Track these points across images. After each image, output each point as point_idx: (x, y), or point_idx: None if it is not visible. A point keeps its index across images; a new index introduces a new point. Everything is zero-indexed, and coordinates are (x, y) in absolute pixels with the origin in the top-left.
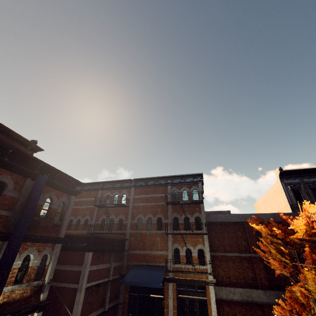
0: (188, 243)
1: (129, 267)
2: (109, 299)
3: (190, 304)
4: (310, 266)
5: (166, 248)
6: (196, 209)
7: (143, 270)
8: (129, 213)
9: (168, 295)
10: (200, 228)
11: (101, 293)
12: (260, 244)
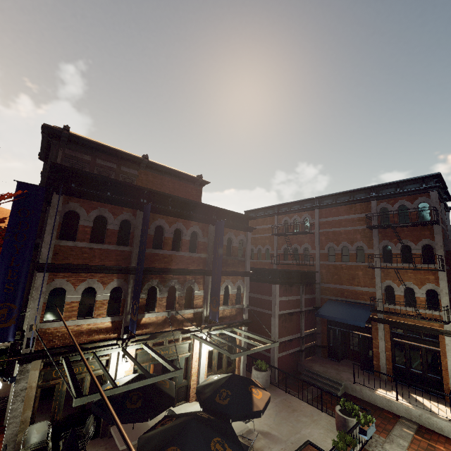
0: (408, 281)
1: (323, 301)
2: (305, 327)
3: (412, 351)
4: None
5: (372, 285)
6: (424, 234)
7: (342, 306)
8: (315, 241)
9: (378, 336)
10: (431, 262)
11: (295, 321)
12: None
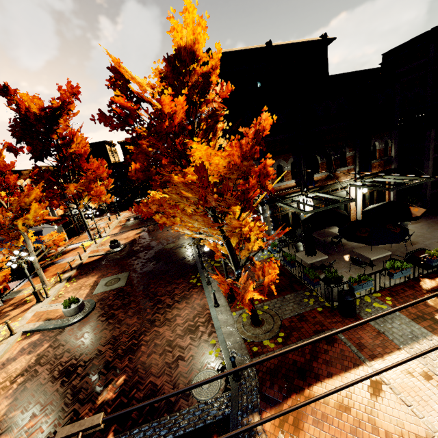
0: None
1: None
2: None
3: None
4: None
5: None
6: None
7: None
8: None
9: None
10: None
11: None
12: None
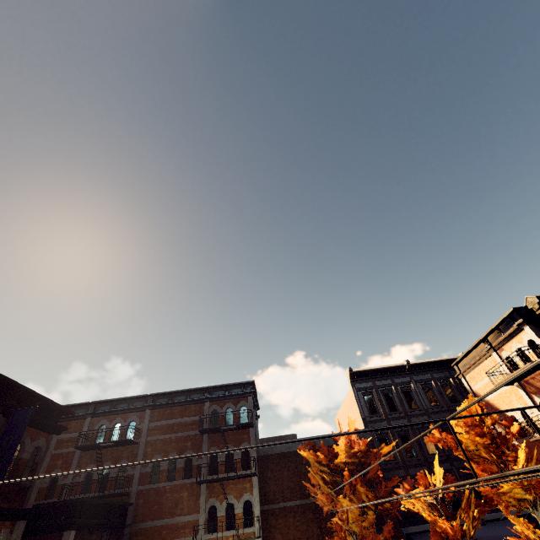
0: (230, 494)
1: None
2: None
3: None
4: (348, 493)
5: (197, 508)
6: (243, 437)
7: None
8: (138, 454)
9: None
10: (248, 467)
11: None
12: (310, 477)
